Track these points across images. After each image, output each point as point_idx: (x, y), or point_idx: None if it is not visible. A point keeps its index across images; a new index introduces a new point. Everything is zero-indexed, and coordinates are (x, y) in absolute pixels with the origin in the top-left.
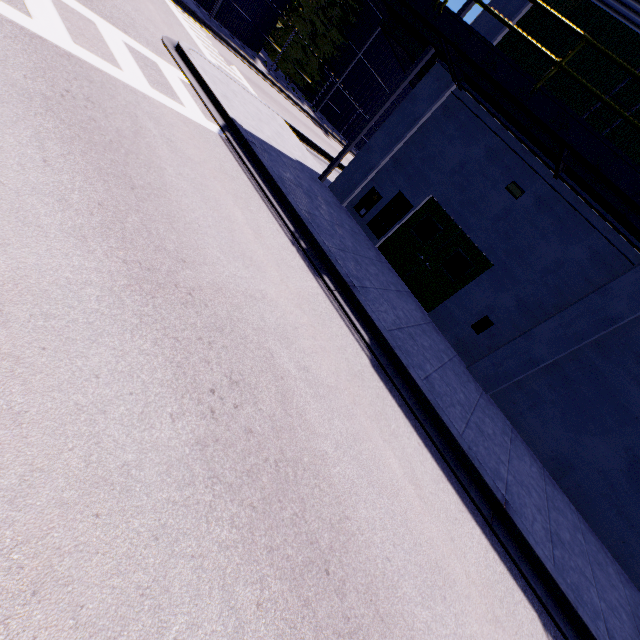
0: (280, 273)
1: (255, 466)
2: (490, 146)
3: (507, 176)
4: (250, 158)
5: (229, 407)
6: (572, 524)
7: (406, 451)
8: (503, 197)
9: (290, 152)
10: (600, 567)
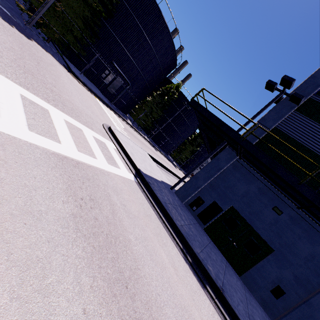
0: (197, 308)
1: None
2: (259, 186)
3: (271, 202)
4: (149, 192)
5: None
6: None
7: None
8: (272, 213)
9: (157, 176)
10: None
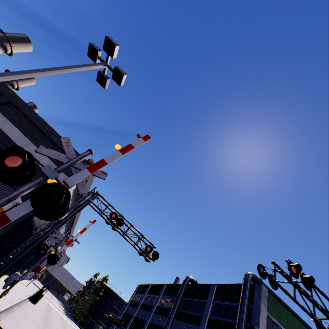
0: None
1: None
2: None
3: None
4: None
5: None
6: None
7: None
8: None
9: None
10: None
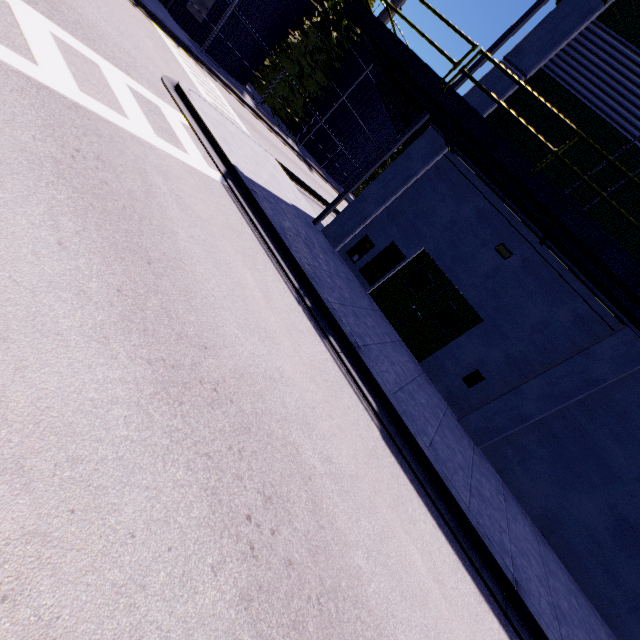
0: (292, 341)
1: (299, 612)
2: (480, 208)
3: (496, 237)
4: (252, 207)
5: (266, 535)
6: (566, 587)
7: (425, 539)
8: (492, 257)
9: (286, 196)
10: (595, 634)
